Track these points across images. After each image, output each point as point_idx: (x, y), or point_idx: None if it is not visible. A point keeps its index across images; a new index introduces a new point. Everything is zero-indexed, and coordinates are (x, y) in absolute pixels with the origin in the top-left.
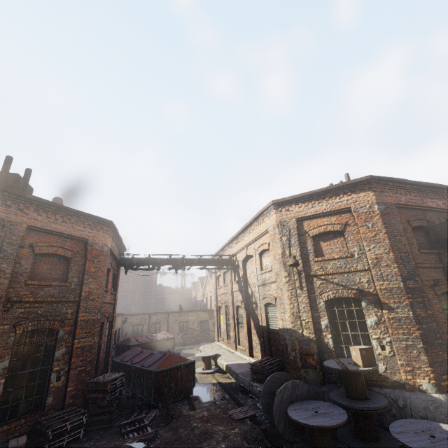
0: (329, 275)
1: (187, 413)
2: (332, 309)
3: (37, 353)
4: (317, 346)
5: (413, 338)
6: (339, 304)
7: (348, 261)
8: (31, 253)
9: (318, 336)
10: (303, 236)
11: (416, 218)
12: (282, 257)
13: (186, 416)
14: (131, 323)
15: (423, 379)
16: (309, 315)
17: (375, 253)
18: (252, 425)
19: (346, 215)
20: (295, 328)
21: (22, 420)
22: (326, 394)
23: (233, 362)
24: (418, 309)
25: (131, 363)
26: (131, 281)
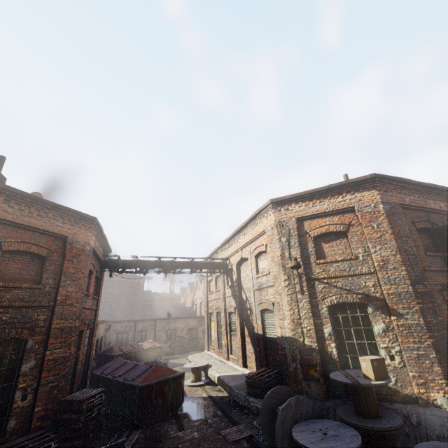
0: (332, 278)
1: (175, 434)
2: (336, 316)
3: None
4: (320, 356)
5: (425, 347)
6: (343, 309)
7: (353, 263)
8: None
9: (321, 345)
10: (303, 237)
11: (421, 220)
12: (281, 259)
13: (174, 439)
14: (116, 331)
15: (437, 393)
16: (311, 322)
17: (381, 254)
18: (249, 447)
19: (350, 215)
20: (296, 336)
21: None
22: (331, 410)
23: (225, 374)
24: (428, 315)
25: (112, 376)
26: (117, 286)
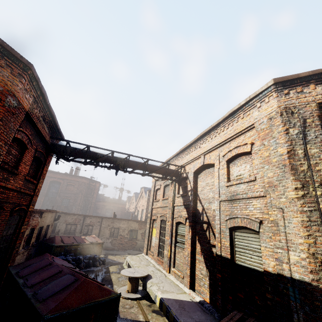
0: None
1: None
2: None
3: None
4: None
5: None
6: None
7: None
8: None
9: None
10: None
11: None
12: (289, 158)
13: None
14: (66, 222)
15: None
16: None
17: None
18: None
19: None
20: (321, 284)
21: None
22: None
23: (170, 296)
24: None
25: (24, 283)
26: (77, 186)
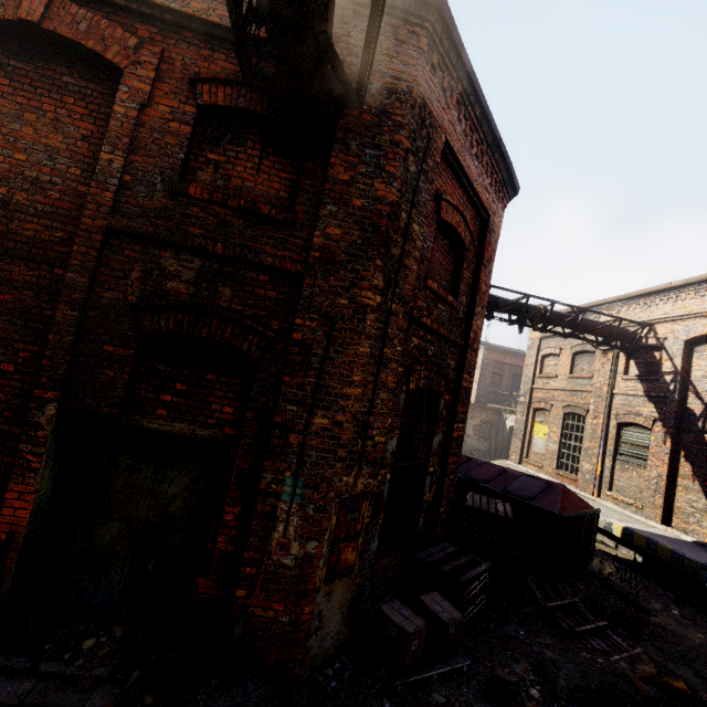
0: None
1: (651, 620)
2: None
3: (414, 433)
4: None
5: None
6: None
7: None
8: (434, 215)
9: None
10: None
11: None
12: None
13: (667, 632)
14: None
15: None
16: None
17: None
18: None
19: None
20: None
21: (399, 551)
22: None
23: (638, 527)
24: None
25: (467, 477)
26: None
